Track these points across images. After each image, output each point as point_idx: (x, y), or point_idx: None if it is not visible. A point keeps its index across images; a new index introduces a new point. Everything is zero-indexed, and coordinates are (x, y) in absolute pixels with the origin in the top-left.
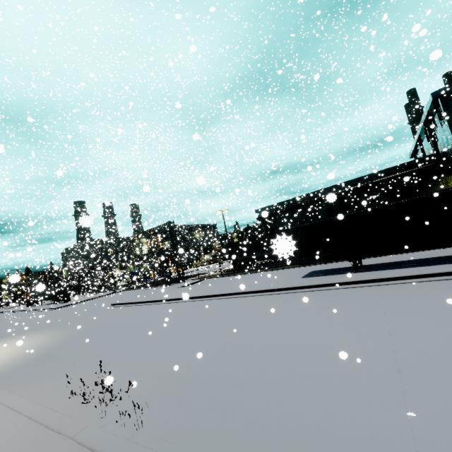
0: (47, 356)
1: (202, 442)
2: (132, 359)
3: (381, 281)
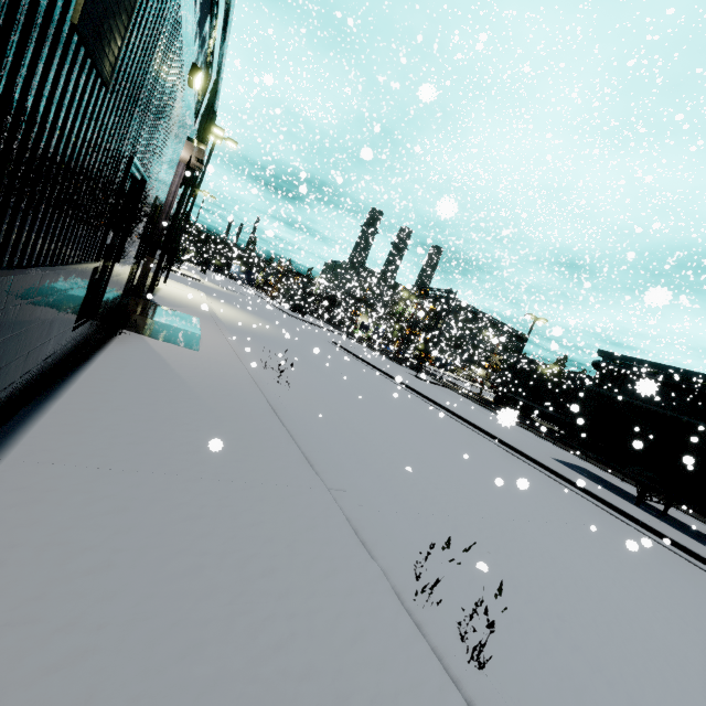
0: (261, 337)
1: (306, 423)
2: (310, 377)
3: (644, 527)
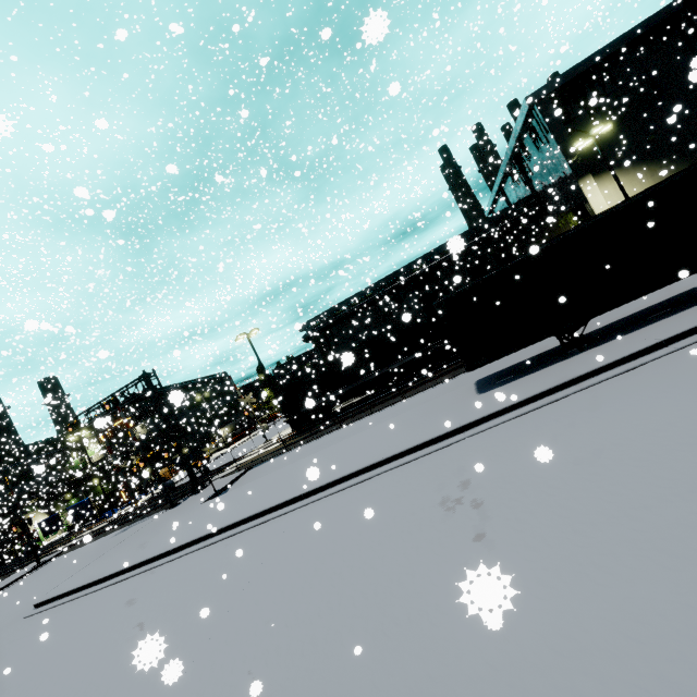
0: None
1: None
2: None
3: (671, 343)
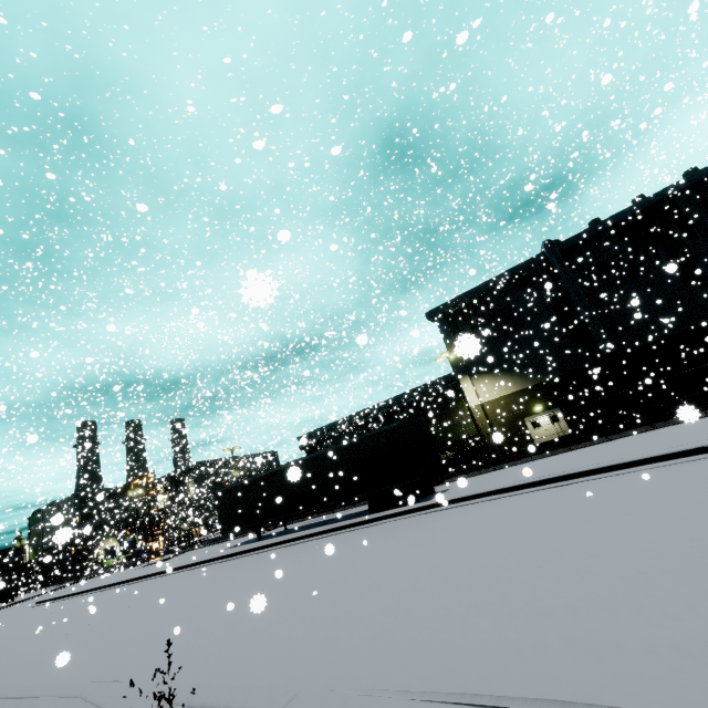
0: None
1: None
2: None
3: (242, 553)
